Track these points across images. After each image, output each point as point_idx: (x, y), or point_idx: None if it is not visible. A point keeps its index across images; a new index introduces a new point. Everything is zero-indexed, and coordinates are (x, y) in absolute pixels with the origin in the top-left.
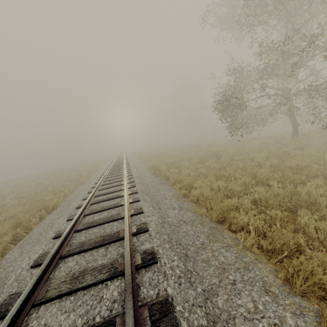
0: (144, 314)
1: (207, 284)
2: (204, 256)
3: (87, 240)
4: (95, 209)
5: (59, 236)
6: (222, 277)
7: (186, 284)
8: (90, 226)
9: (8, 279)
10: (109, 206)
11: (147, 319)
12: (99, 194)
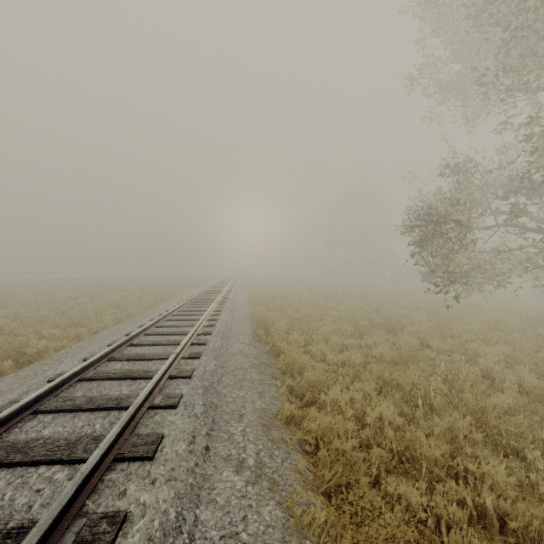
0: None
1: None
2: None
3: None
4: (72, 400)
5: None
6: None
7: None
8: (3, 460)
9: None
10: (104, 399)
11: None
12: (121, 355)
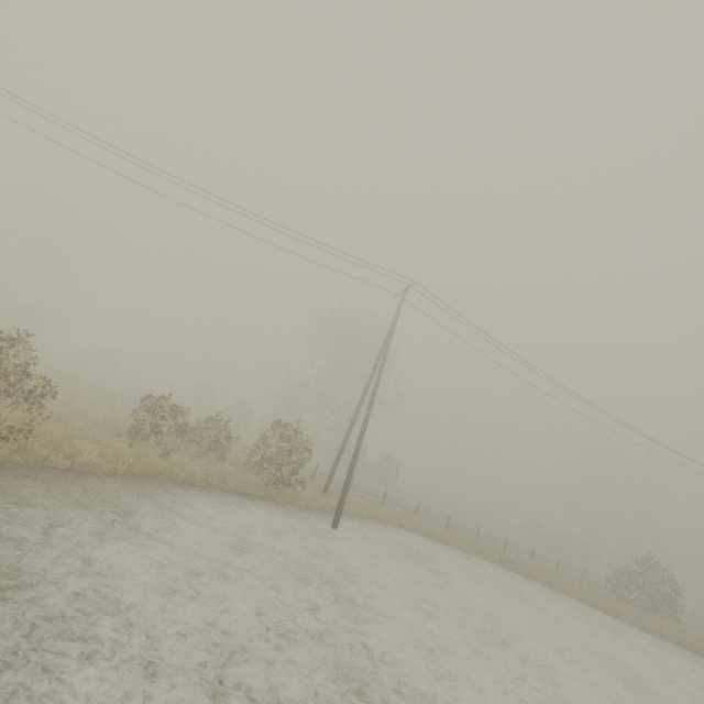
0: None
1: None
2: None
3: None
4: None
5: None
6: None
7: None
8: None
9: None
10: None
11: None
12: None
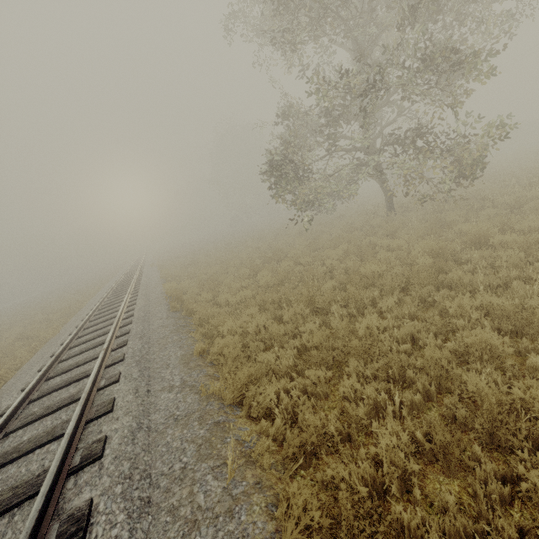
0: None
1: None
2: (176, 498)
3: None
4: (32, 415)
5: None
6: None
7: None
8: (4, 461)
9: None
10: (60, 402)
11: None
12: (56, 372)
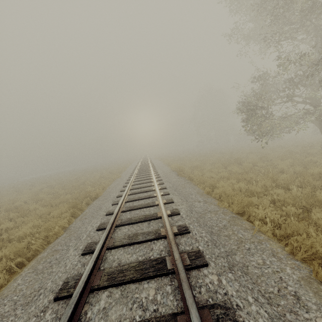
0: (184, 256)
1: (228, 249)
2: (226, 233)
3: (132, 217)
4: (133, 198)
5: (109, 214)
6: (239, 245)
7: (212, 246)
8: (132, 208)
9: (81, 237)
10: (144, 196)
11: (187, 258)
12: (133, 188)
